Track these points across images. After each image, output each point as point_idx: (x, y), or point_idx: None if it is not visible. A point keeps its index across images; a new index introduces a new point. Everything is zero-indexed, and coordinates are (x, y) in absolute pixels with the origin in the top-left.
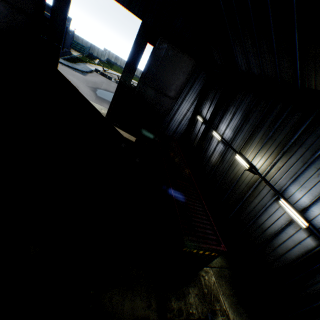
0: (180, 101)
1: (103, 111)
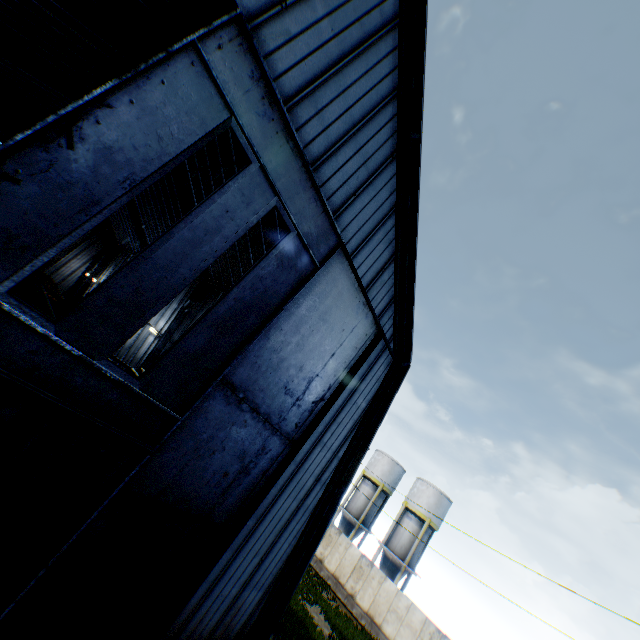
0: (72, 257)
1: None
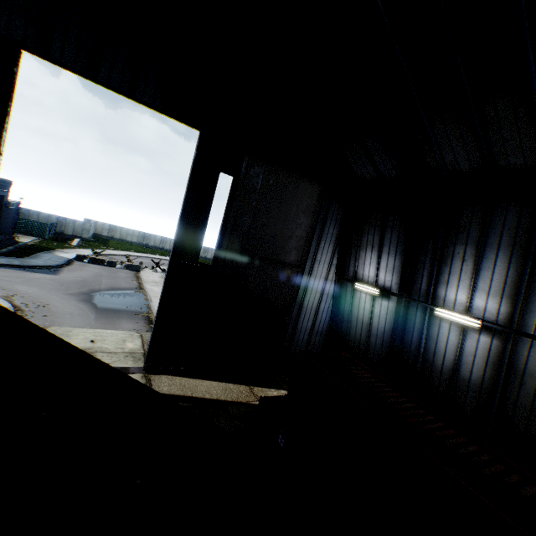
0: (307, 267)
1: (131, 345)
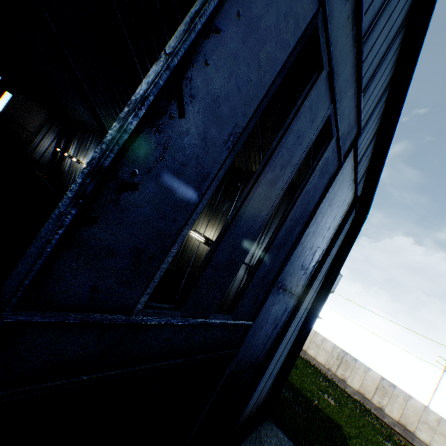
0: (42, 137)
1: None
